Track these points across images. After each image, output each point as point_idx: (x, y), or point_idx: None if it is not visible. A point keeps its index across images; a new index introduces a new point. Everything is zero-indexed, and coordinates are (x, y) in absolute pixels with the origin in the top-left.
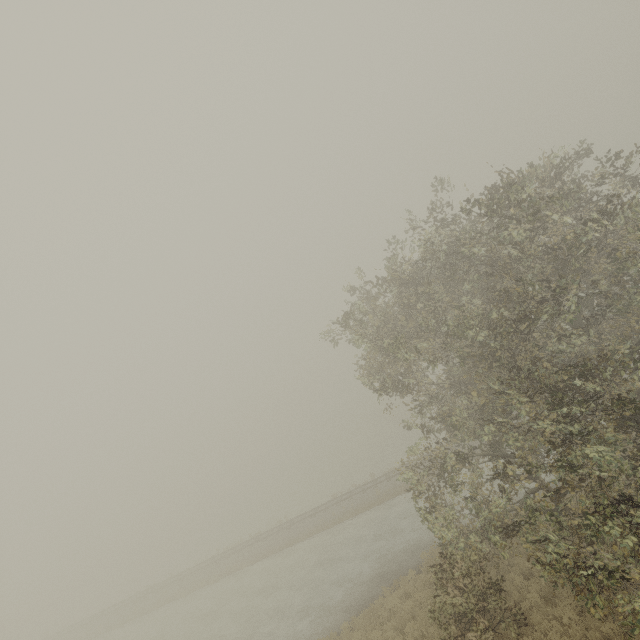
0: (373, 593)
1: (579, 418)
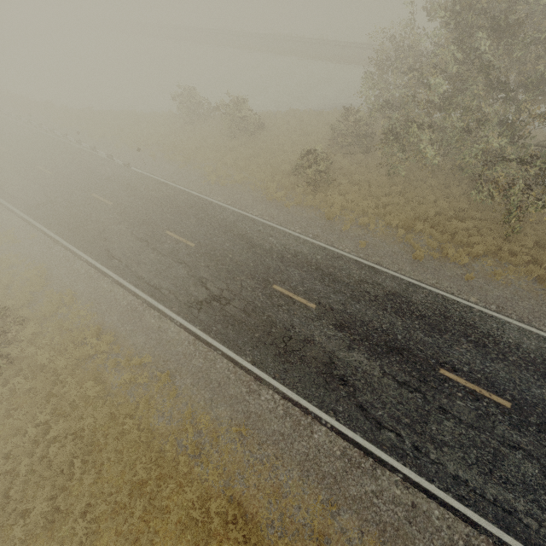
0: (331, 109)
1: (464, 63)
